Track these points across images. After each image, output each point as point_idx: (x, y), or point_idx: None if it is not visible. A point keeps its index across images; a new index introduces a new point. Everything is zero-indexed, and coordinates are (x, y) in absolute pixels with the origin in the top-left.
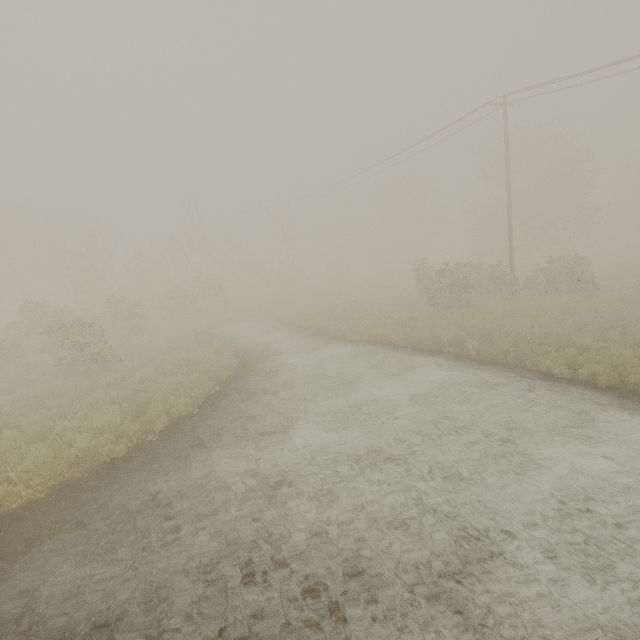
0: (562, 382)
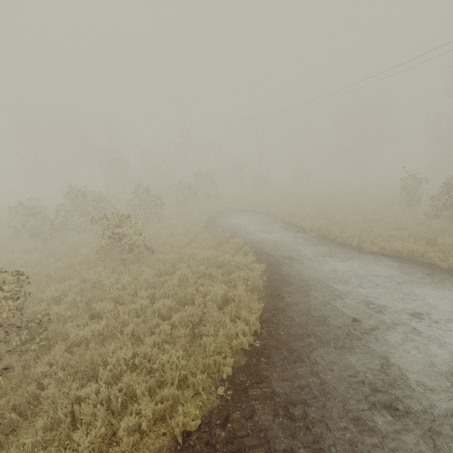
0: None
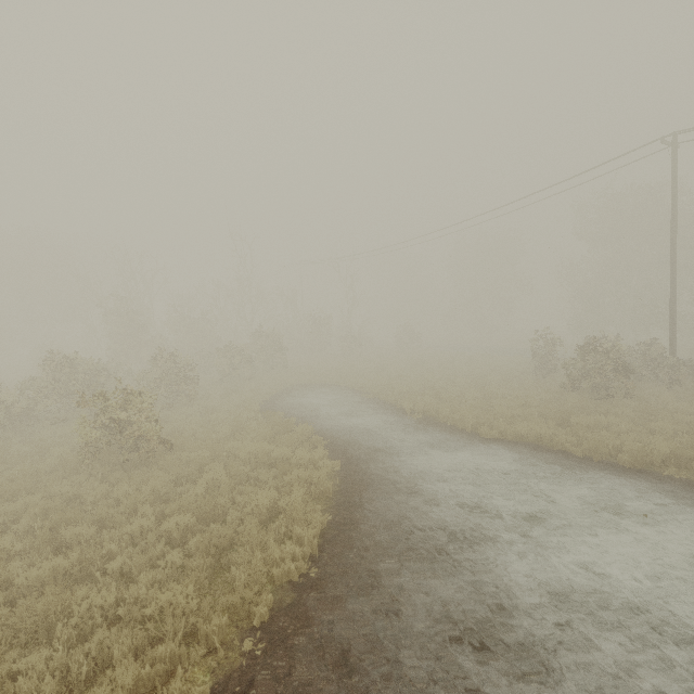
0: None
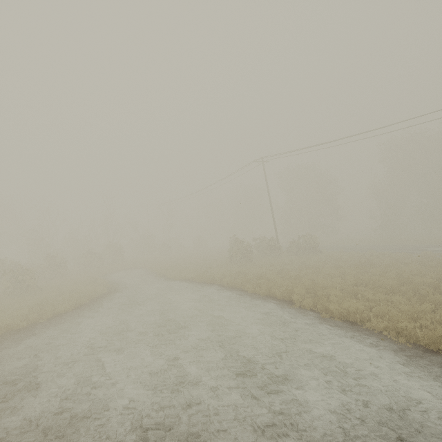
0: (249, 294)
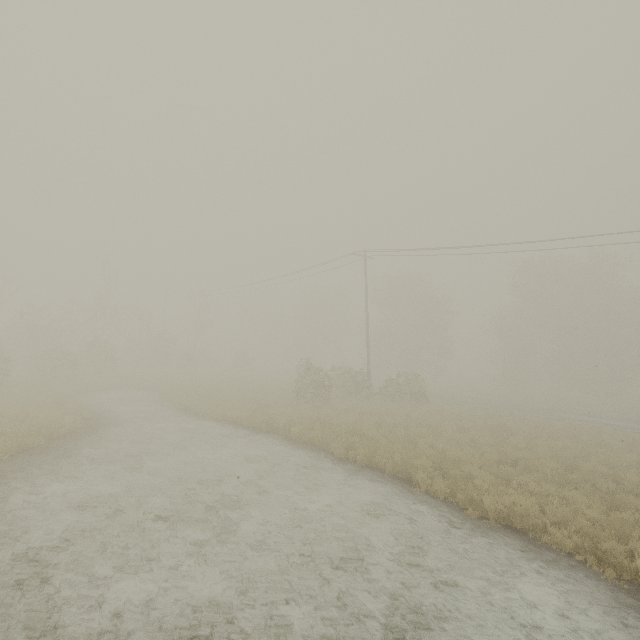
0: (337, 460)
